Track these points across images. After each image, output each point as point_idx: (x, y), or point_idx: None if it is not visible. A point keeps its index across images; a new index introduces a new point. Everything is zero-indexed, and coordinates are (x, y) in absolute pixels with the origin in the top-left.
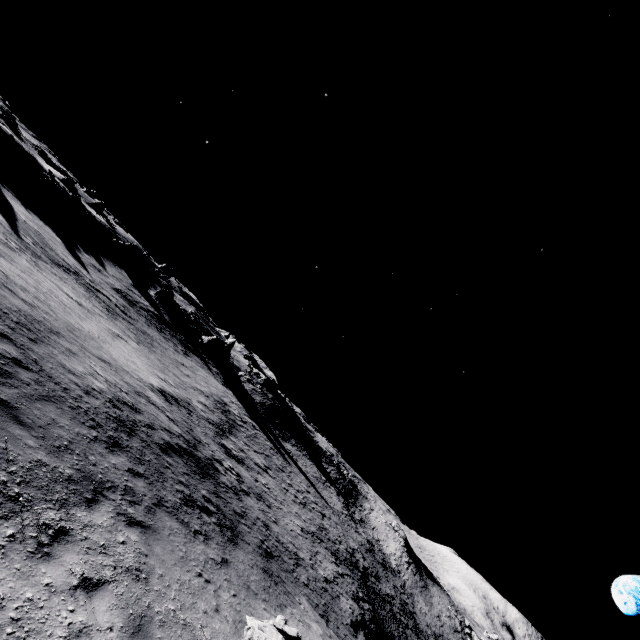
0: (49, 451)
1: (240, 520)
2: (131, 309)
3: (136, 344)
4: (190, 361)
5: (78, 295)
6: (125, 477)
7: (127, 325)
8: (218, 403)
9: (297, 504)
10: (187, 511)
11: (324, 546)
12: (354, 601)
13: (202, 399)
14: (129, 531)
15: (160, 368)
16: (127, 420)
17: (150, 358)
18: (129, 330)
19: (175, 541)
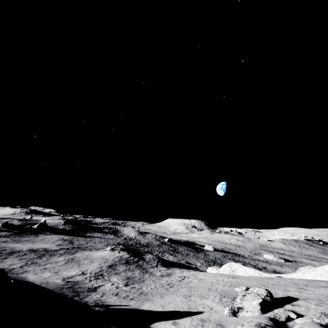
0: (70, 251)
1: (90, 249)
2: (12, 238)
3: (35, 243)
4: (41, 237)
5: (15, 244)
6: (76, 250)
7: (24, 242)
8: (62, 240)
9: (99, 243)
10: (83, 250)
11: (110, 245)
12: (120, 248)
13: (59, 242)
14: (82, 252)
15: (46, 243)
16: (66, 248)
17: (41, 243)
18: (27, 242)
19: (86, 251)
